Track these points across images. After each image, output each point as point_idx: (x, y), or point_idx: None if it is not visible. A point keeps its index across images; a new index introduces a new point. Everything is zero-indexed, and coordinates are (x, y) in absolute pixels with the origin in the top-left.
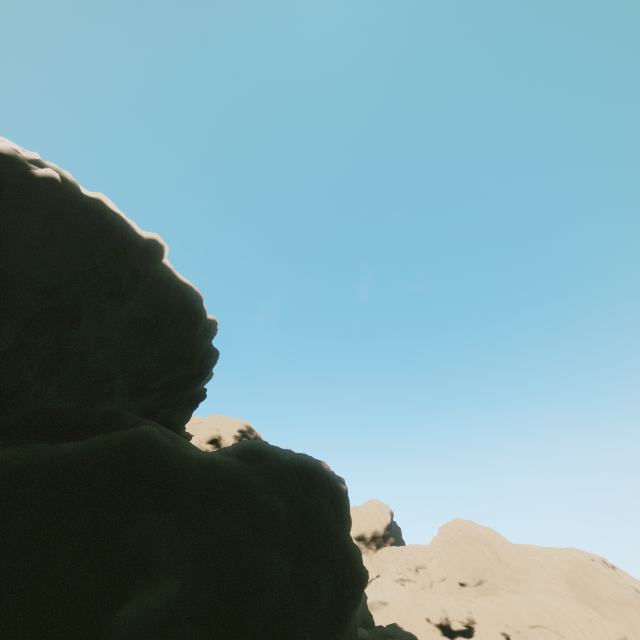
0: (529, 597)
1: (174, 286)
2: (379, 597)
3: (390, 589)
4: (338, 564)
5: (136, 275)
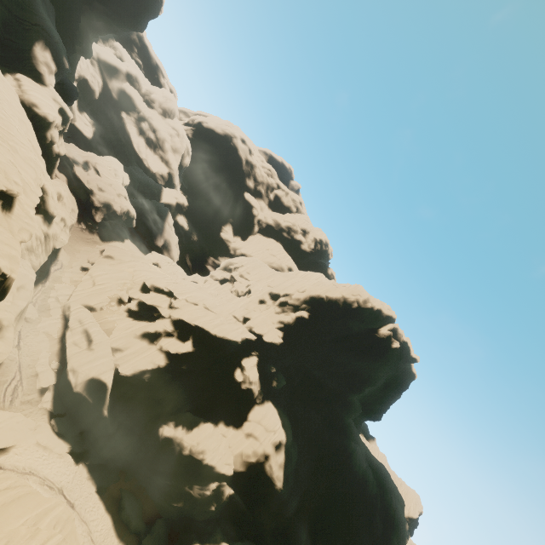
0: None
1: (406, 372)
2: None
3: None
4: None
5: (395, 369)
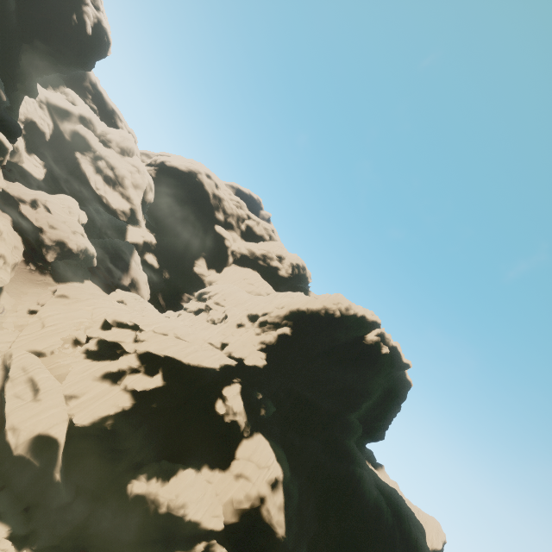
0: None
1: (401, 380)
2: None
3: None
4: None
5: (389, 378)
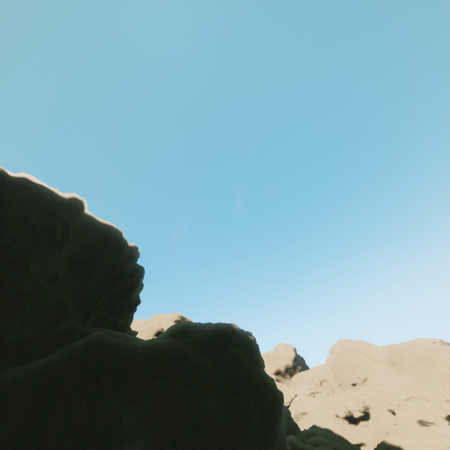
0: (399, 380)
1: (97, 228)
2: (300, 410)
3: (306, 402)
4: (259, 393)
5: (66, 226)
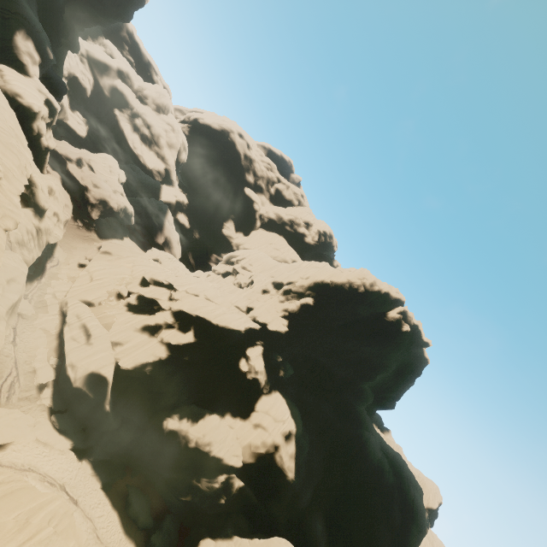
0: None
1: (419, 357)
2: None
3: None
4: None
5: (406, 354)
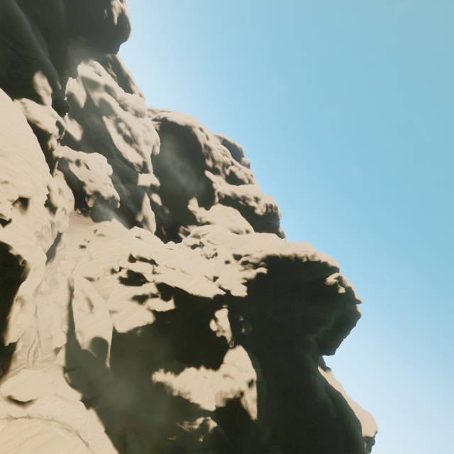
0: None
1: (353, 312)
2: None
3: None
4: None
5: (343, 310)
